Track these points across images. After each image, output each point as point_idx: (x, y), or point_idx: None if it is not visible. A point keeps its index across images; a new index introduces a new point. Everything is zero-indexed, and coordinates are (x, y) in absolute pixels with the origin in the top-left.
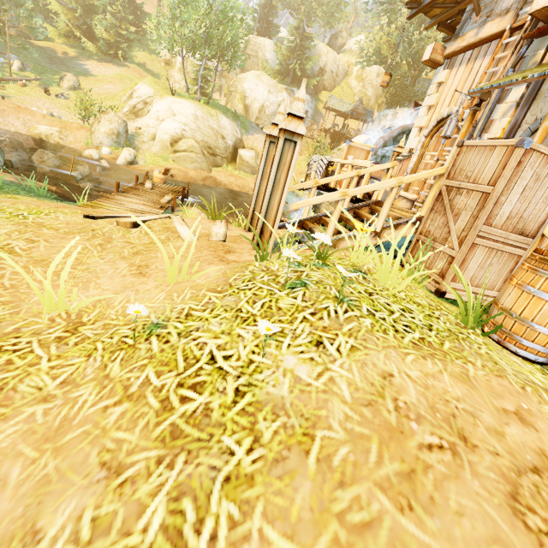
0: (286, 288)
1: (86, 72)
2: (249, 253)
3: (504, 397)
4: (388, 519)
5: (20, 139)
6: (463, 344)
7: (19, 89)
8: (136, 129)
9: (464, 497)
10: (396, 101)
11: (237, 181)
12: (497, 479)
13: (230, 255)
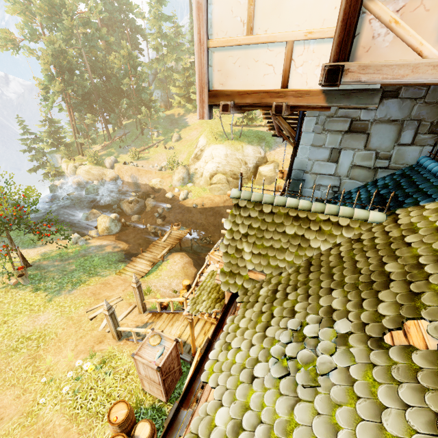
0: (75, 379)
1: (186, 124)
2: (108, 342)
3: None
4: None
5: (147, 186)
6: (90, 419)
7: (154, 150)
8: (195, 170)
9: None
10: None
11: None
12: None
13: (98, 345)
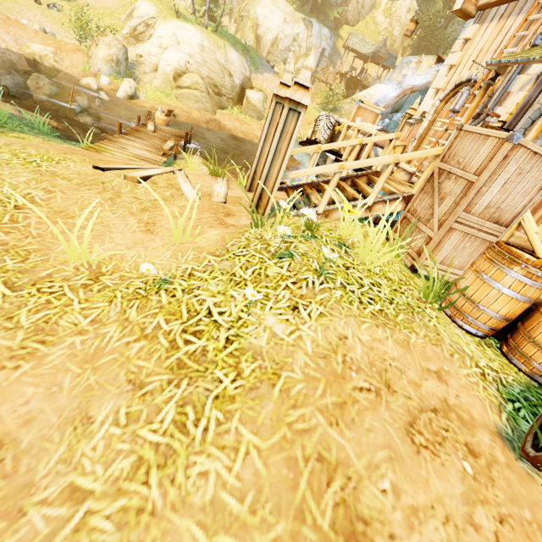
0: (275, 258)
1: None
2: (247, 216)
3: (432, 361)
4: (320, 429)
5: (12, 57)
6: (416, 317)
7: None
8: (137, 57)
9: (375, 421)
10: (423, 46)
11: (242, 126)
12: (403, 413)
13: (229, 219)
